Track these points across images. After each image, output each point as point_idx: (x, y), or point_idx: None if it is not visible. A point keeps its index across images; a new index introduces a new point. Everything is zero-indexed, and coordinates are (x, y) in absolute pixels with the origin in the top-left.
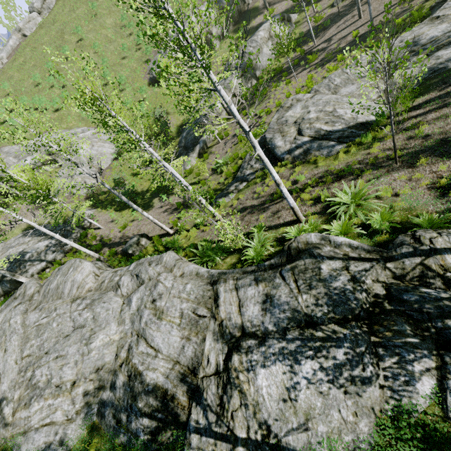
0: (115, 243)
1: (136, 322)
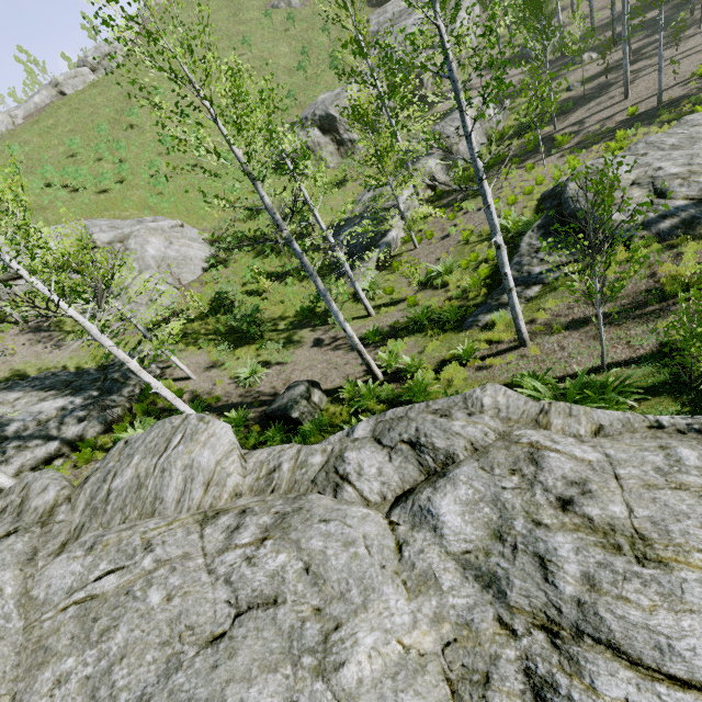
0: (233, 405)
1: (519, 578)
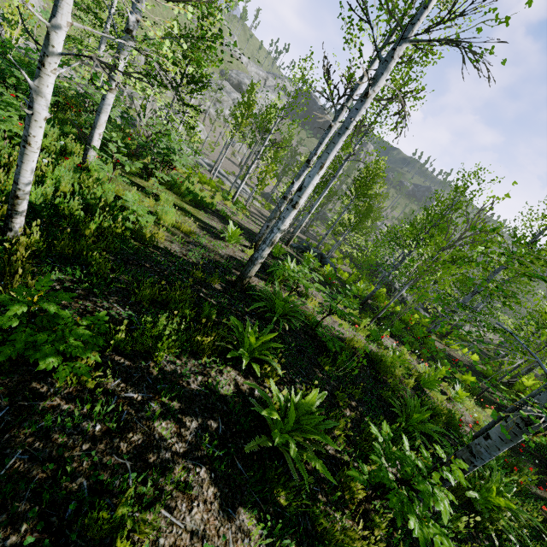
0: None
1: None
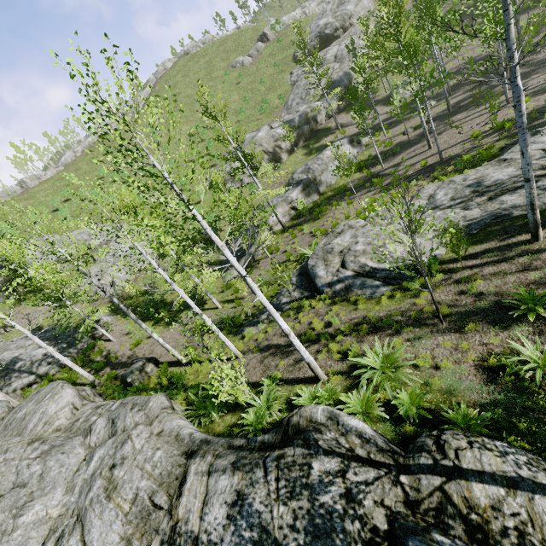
0: (121, 363)
1: (83, 495)
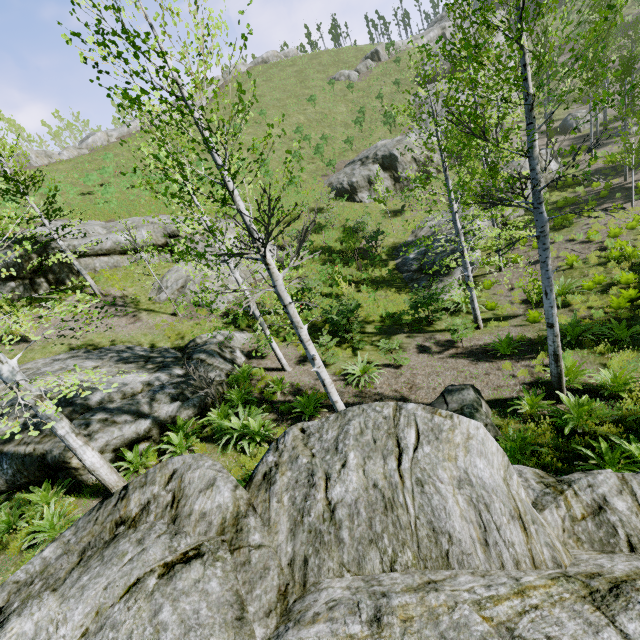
0: (351, 405)
1: None
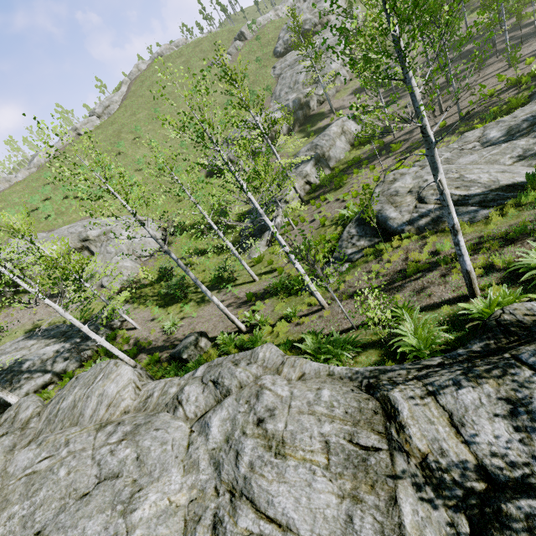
0: (157, 347)
1: (226, 464)
